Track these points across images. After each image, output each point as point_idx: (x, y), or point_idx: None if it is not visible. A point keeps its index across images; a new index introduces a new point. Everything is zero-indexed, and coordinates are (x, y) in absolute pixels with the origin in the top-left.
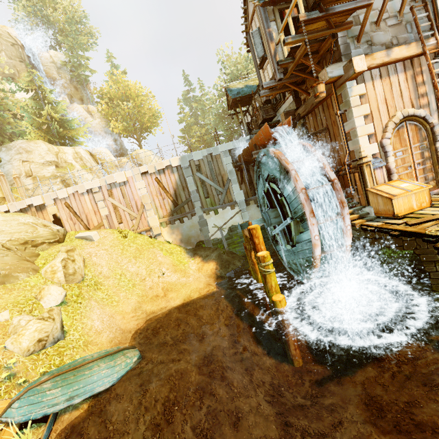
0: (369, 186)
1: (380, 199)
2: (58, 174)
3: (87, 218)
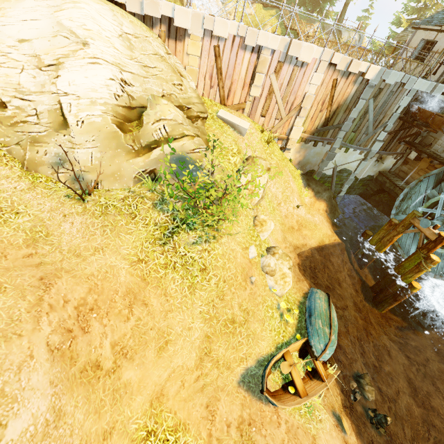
0: None
1: None
2: None
3: (230, 87)
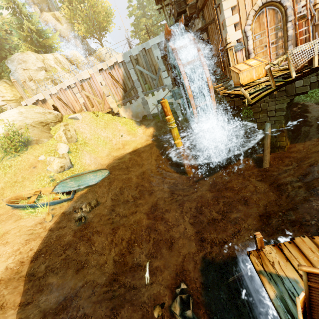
0: (231, 66)
1: (235, 74)
2: (48, 77)
3: (72, 106)
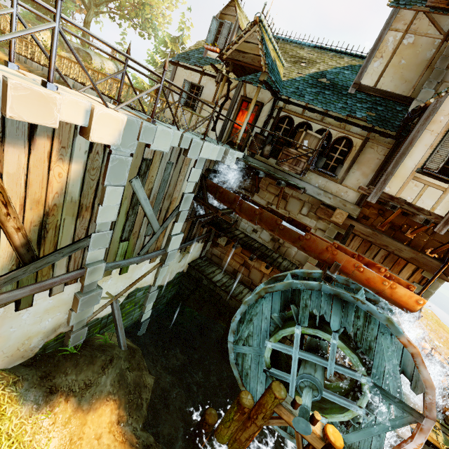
0: None
1: None
2: None
3: None
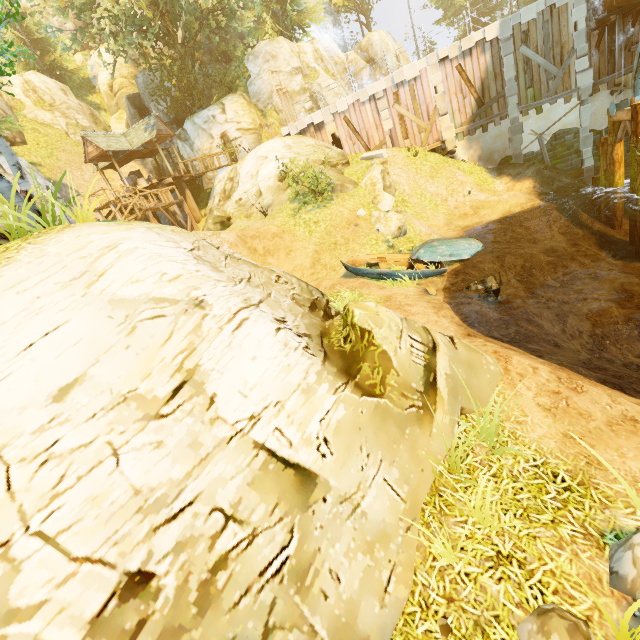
0: None
1: None
2: (306, 86)
3: (367, 136)
